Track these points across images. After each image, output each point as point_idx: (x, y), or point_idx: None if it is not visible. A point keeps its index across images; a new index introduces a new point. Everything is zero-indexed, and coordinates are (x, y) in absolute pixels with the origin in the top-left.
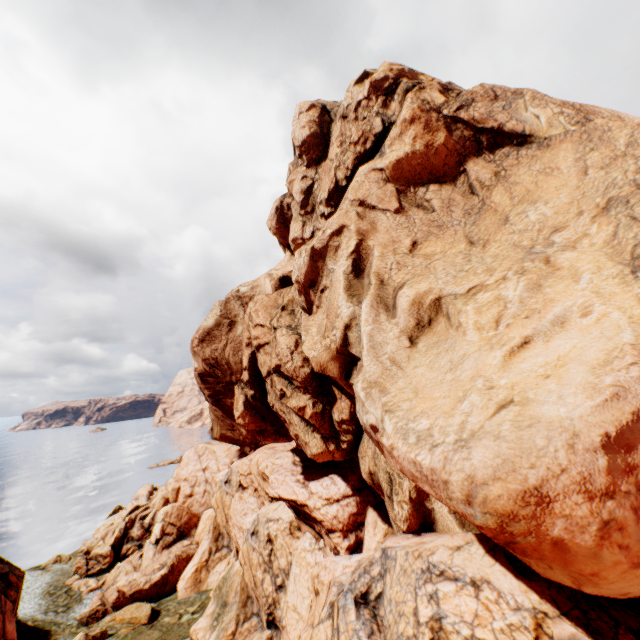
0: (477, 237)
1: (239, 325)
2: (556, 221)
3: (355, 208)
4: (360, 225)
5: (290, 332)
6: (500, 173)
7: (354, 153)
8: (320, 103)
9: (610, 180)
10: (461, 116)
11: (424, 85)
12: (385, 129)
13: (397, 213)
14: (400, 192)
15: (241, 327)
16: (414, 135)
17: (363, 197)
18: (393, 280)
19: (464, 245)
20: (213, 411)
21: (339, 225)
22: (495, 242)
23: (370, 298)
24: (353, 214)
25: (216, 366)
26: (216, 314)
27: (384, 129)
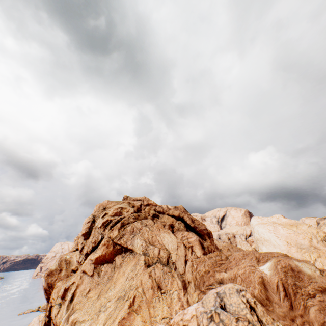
0: (101, 293)
1: (63, 271)
2: (111, 297)
3: (81, 273)
4: (79, 281)
5: (58, 306)
6: (122, 263)
7: (92, 245)
8: (93, 217)
9: (126, 287)
10: (118, 242)
11: (114, 227)
12: (102, 239)
13: (91, 276)
14: (95, 267)
15: (64, 272)
16: (104, 249)
17: (85, 269)
18: (76, 307)
19: (97, 296)
20: (48, 304)
21: (74, 281)
22: (100, 299)
23: (67, 315)
24: (79, 276)
25: (51, 287)
26: (56, 264)
27: (101, 239)
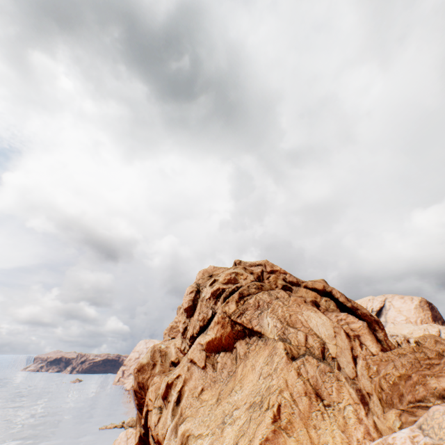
0: (221, 396)
1: (157, 367)
2: (239, 403)
3: (188, 363)
4: (186, 375)
5: (158, 411)
6: (247, 353)
7: (199, 324)
8: (197, 286)
9: (260, 388)
10: (238, 320)
11: (230, 299)
12: (213, 316)
13: (203, 368)
14: (207, 356)
15: (158, 368)
16: (217, 329)
17: (193, 357)
18: (185, 413)
19: (215, 399)
20: (138, 413)
21: (179, 373)
22: (221, 405)
23: (173, 423)
24: (186, 367)
25: (142, 388)
26: (148, 356)
27: (212, 316)
